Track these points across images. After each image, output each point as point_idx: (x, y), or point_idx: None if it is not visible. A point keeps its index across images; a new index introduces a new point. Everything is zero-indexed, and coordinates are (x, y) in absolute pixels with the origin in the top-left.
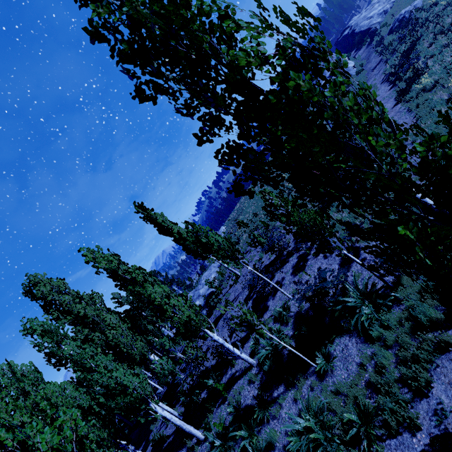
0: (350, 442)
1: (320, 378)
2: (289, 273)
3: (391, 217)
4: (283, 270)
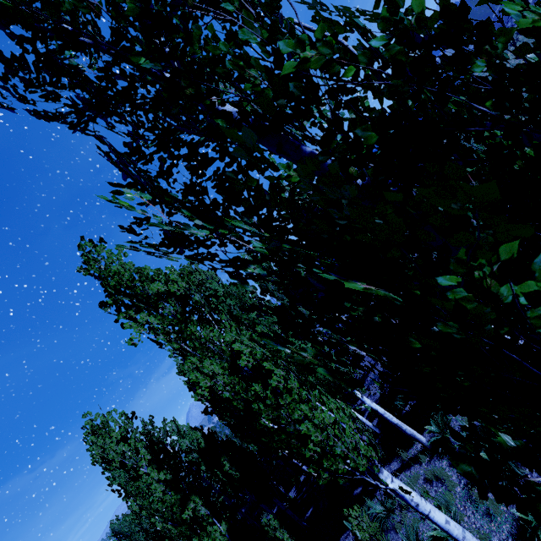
0: None
1: None
2: None
3: None
4: None
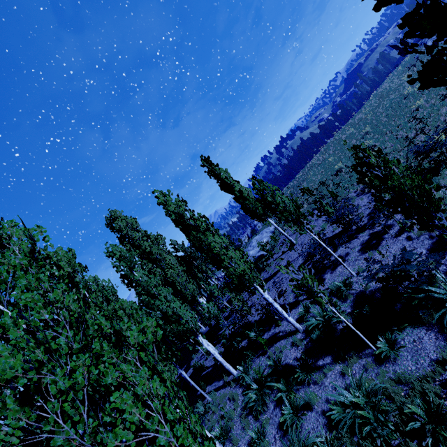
0: (407, 433)
1: (378, 362)
2: (356, 250)
3: None
4: (349, 246)
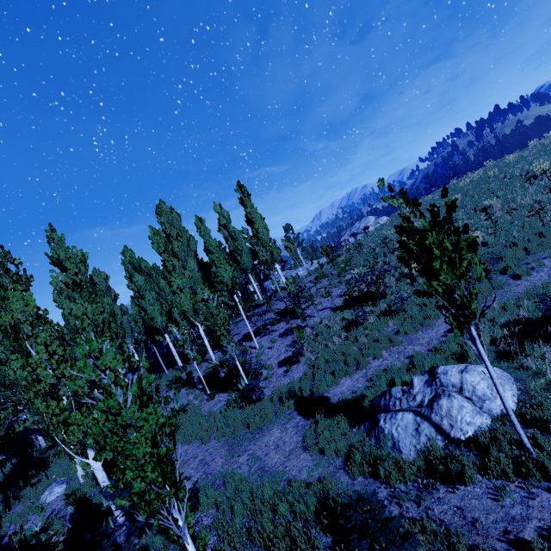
0: None
1: (205, 400)
2: (281, 331)
3: (322, 364)
4: (284, 325)
